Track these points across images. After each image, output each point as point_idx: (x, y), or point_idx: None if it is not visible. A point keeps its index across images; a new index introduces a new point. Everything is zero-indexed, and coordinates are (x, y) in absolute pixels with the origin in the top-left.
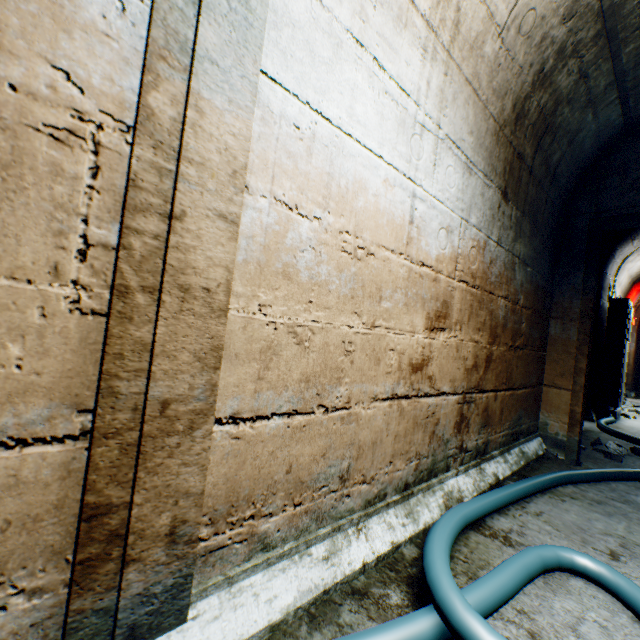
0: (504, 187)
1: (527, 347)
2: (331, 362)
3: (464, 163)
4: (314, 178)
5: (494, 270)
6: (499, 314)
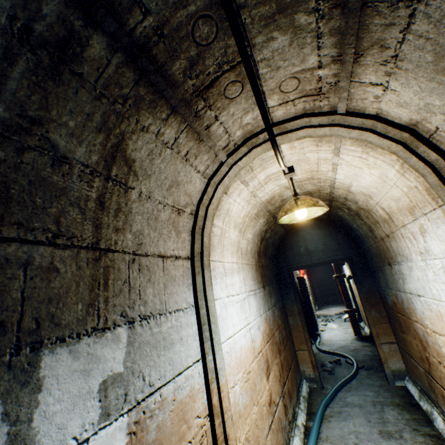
0: (263, 283)
1: (287, 340)
2: (255, 437)
3: (254, 293)
4: (234, 364)
5: (271, 322)
6: (277, 339)
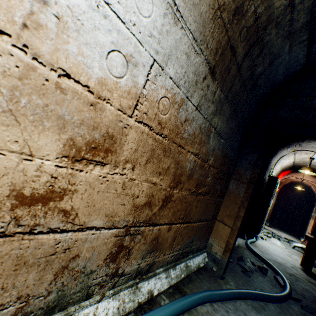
0: (214, 65)
1: (209, 194)
2: None
3: (169, 4)
4: None
5: (189, 129)
6: (187, 166)
